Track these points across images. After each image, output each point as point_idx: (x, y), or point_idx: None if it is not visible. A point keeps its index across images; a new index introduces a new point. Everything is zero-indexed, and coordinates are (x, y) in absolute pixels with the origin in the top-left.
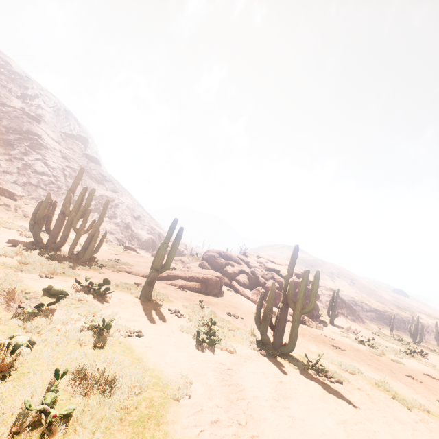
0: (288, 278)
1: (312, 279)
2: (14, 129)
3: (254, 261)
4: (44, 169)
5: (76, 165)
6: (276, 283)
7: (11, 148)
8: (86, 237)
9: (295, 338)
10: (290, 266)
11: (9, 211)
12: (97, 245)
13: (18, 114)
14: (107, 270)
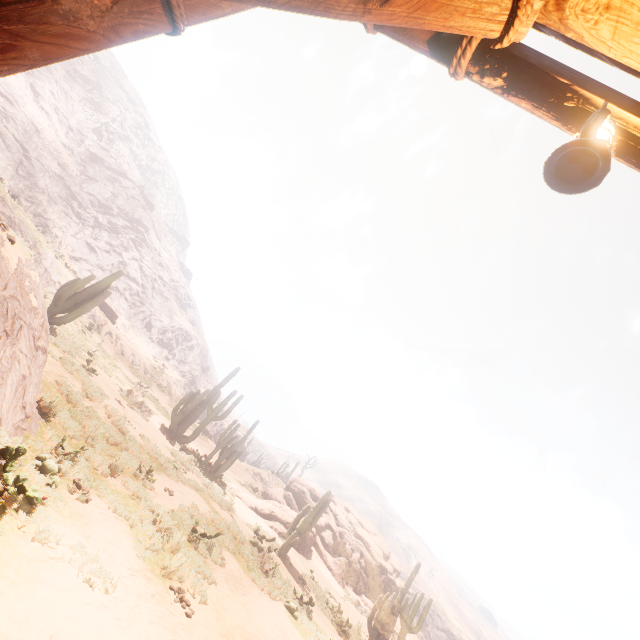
0: (404, 591)
1: (398, 567)
2: (126, 212)
3: (343, 516)
4: (137, 273)
5: (169, 278)
6: (363, 560)
7: (115, 237)
8: (168, 400)
9: None
10: (409, 580)
11: (112, 344)
12: (230, 463)
13: (136, 194)
14: (228, 492)
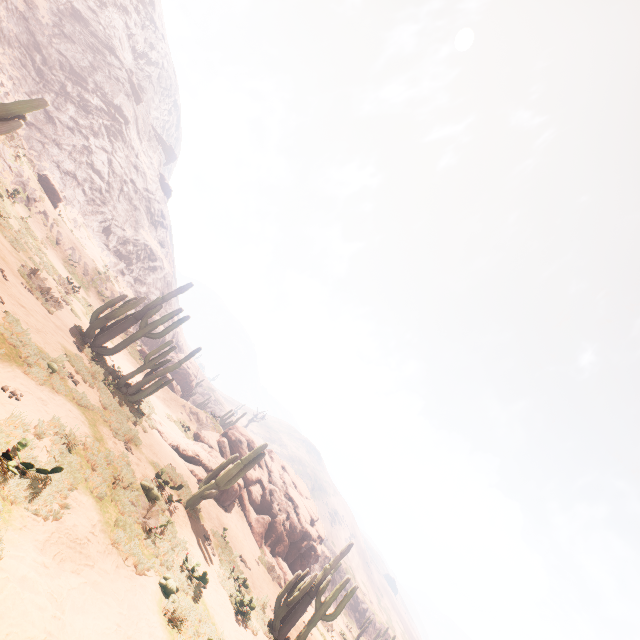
0: (328, 571)
1: (323, 534)
2: (104, 92)
3: (278, 474)
4: (104, 167)
5: (143, 185)
6: (288, 523)
7: (84, 115)
8: (107, 311)
9: (303, 639)
10: (336, 560)
11: (45, 226)
12: (154, 389)
13: (121, 76)
14: (145, 423)
